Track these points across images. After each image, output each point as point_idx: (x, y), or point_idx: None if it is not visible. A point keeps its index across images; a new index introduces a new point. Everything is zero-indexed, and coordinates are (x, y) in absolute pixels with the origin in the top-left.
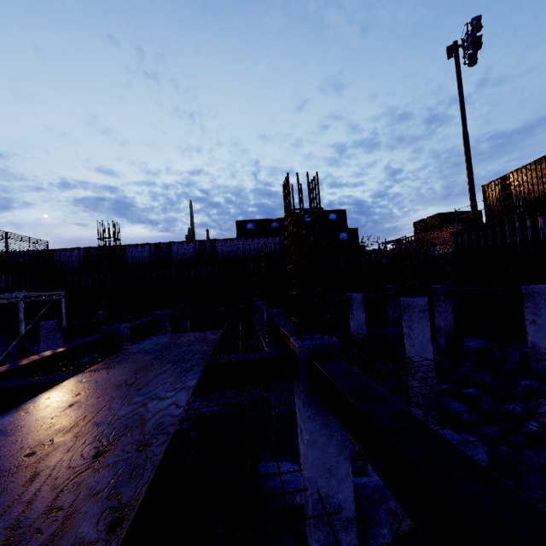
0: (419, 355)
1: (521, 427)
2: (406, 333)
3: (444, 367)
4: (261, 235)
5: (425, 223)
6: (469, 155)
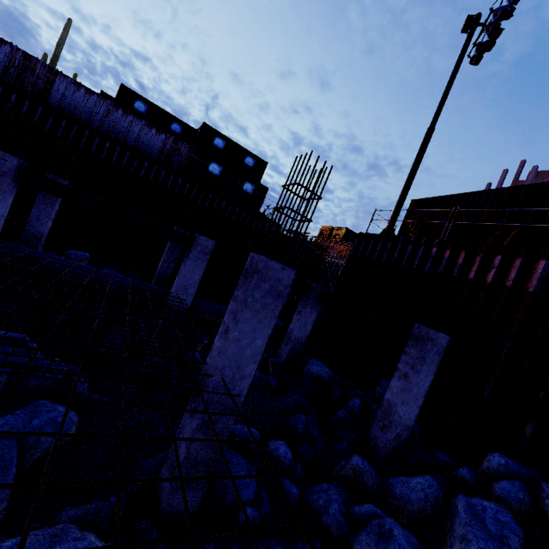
0: (223, 376)
1: None
2: (226, 323)
3: (270, 386)
4: (142, 116)
5: (331, 231)
6: (422, 155)
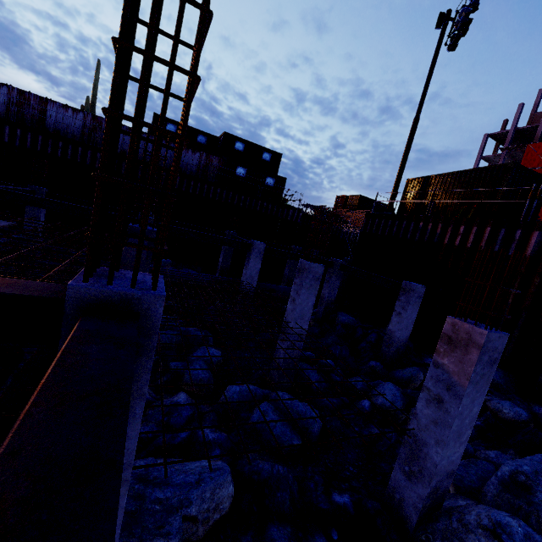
0: (296, 321)
1: (356, 403)
2: (292, 296)
3: (314, 333)
4: None
5: (346, 200)
6: (411, 143)
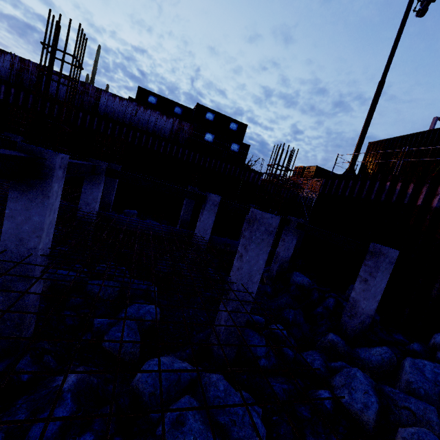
0: (242, 282)
1: (313, 393)
2: (239, 252)
3: (267, 292)
4: (156, 108)
5: (303, 170)
6: (375, 105)
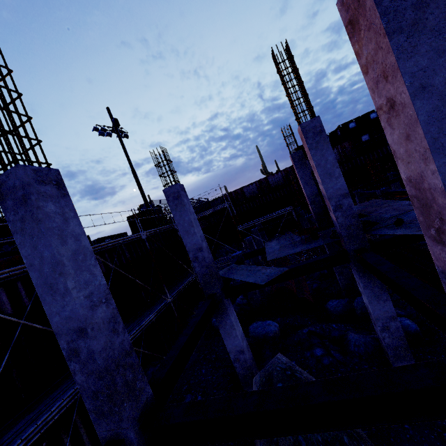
0: None
1: None
2: None
3: None
4: None
5: None
6: None
